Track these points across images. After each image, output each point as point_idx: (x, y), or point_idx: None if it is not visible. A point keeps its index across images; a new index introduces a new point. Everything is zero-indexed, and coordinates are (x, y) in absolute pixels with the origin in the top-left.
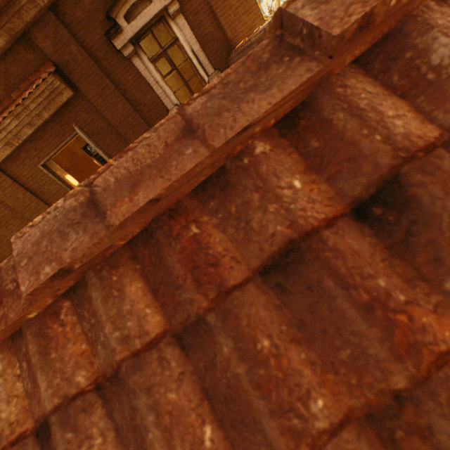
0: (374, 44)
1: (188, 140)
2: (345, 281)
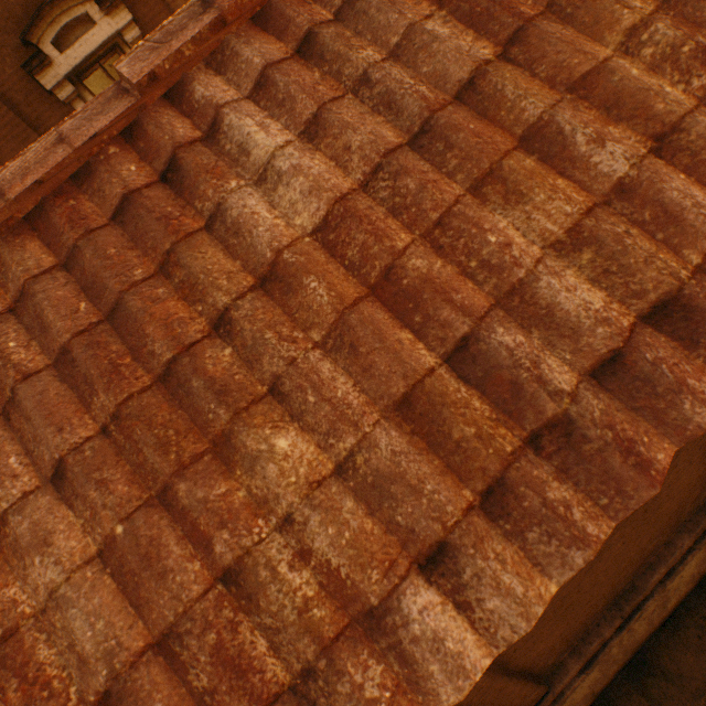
0: (175, 89)
1: (61, 146)
2: (151, 210)
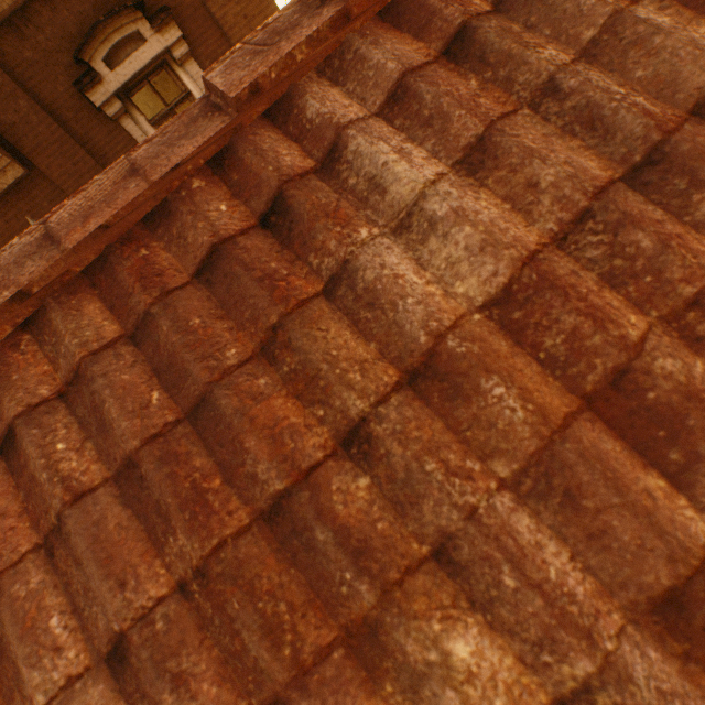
0: (278, 104)
1: (133, 179)
2: (248, 266)
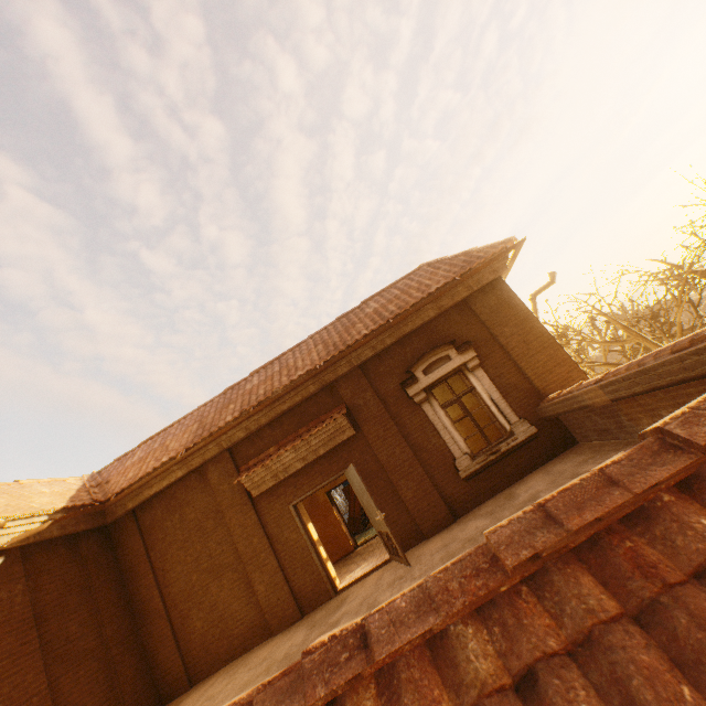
0: None
1: (613, 487)
2: None
